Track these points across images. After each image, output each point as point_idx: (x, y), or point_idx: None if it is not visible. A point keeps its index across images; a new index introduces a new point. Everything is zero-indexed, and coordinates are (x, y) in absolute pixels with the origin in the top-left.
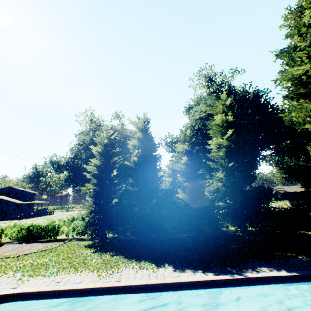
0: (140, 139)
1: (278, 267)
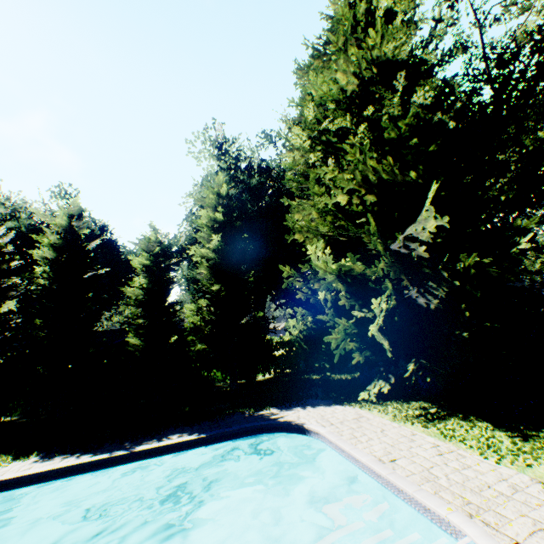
0: (58, 246)
1: (198, 430)
